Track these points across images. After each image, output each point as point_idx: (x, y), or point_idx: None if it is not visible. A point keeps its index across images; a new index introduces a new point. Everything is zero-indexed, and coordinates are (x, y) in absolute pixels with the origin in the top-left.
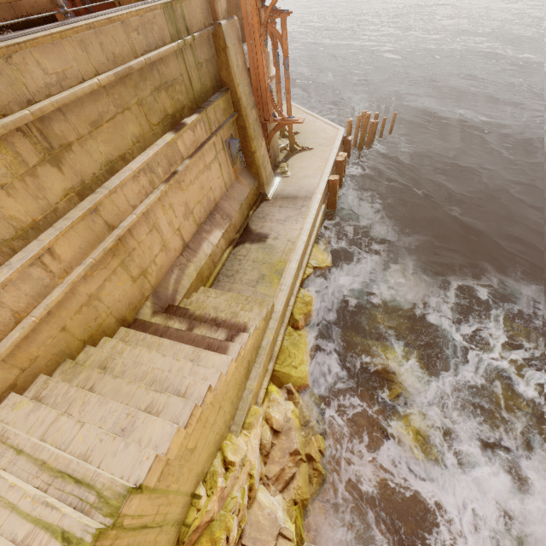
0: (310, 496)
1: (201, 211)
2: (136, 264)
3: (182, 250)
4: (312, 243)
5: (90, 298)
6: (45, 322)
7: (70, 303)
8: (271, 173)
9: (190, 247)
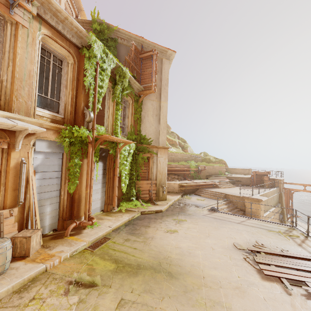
0: None
1: None
2: None
3: None
4: None
5: None
6: None
7: None
8: None
9: None
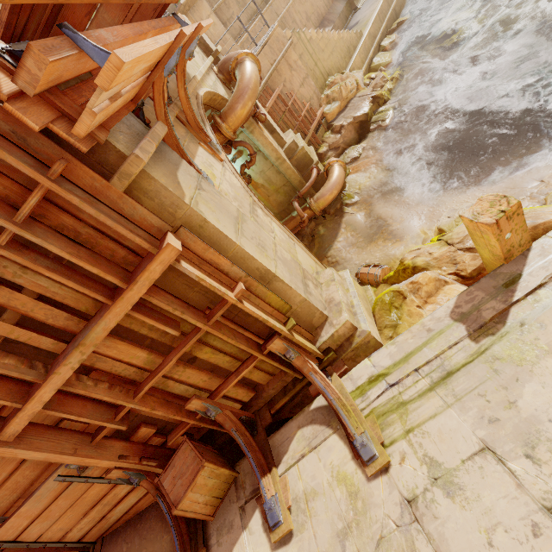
0: (392, 88)
1: (315, 19)
2: None
3: None
4: (392, 9)
5: None
6: None
7: None
8: None
9: None
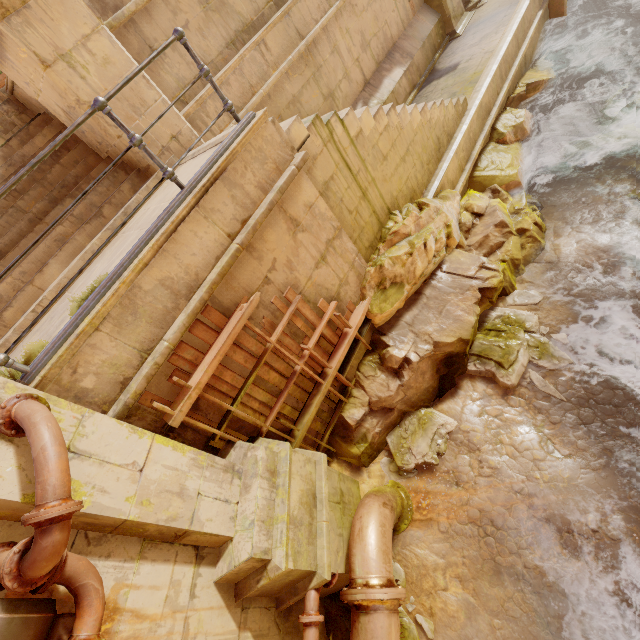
0: (522, 257)
1: (378, 47)
2: (325, 83)
3: (364, 87)
4: (522, 53)
5: (294, 99)
6: (268, 104)
7: (281, 96)
8: (460, 5)
9: (371, 85)
